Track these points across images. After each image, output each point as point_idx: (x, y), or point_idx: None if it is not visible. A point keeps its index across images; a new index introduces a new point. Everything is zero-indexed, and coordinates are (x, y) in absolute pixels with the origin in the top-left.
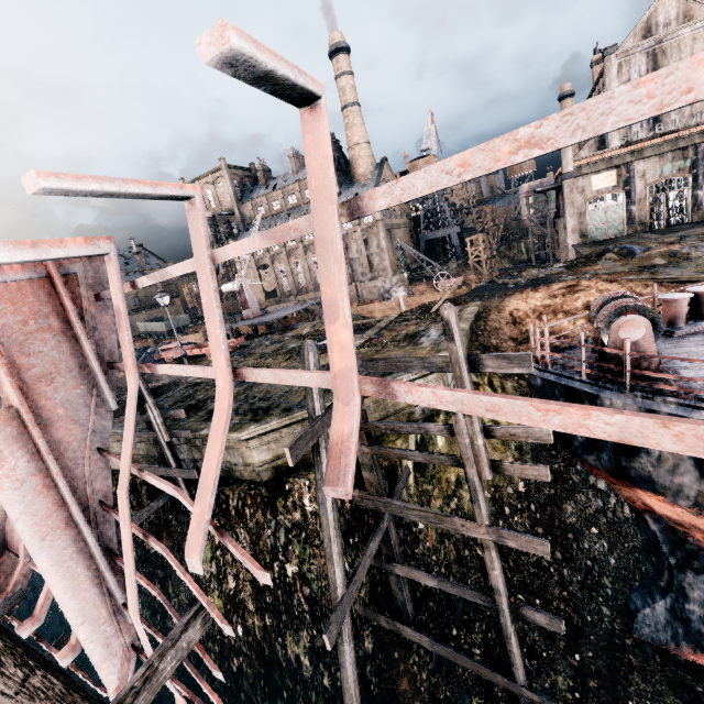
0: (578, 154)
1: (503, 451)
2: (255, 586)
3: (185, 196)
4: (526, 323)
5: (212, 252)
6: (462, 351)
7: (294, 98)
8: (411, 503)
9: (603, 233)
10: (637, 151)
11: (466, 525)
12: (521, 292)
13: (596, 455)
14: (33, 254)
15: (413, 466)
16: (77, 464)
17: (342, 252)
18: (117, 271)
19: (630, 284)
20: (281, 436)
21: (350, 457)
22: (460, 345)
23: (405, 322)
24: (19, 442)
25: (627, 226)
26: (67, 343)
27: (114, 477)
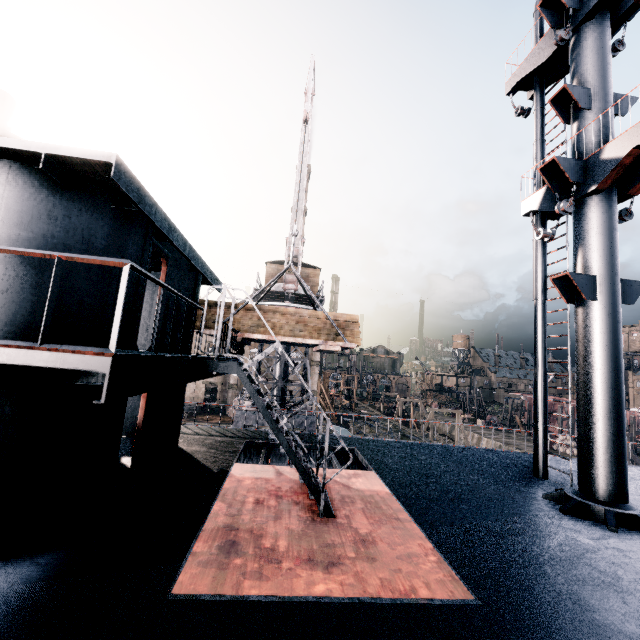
0: None
1: None
2: None
3: None
4: None
5: None
6: None
7: None
8: None
9: None
10: None
11: None
12: None
13: None
14: None
15: None
16: None
17: None
18: None
19: None
20: None
21: None
22: None
23: None
24: None
25: None
26: None
27: None
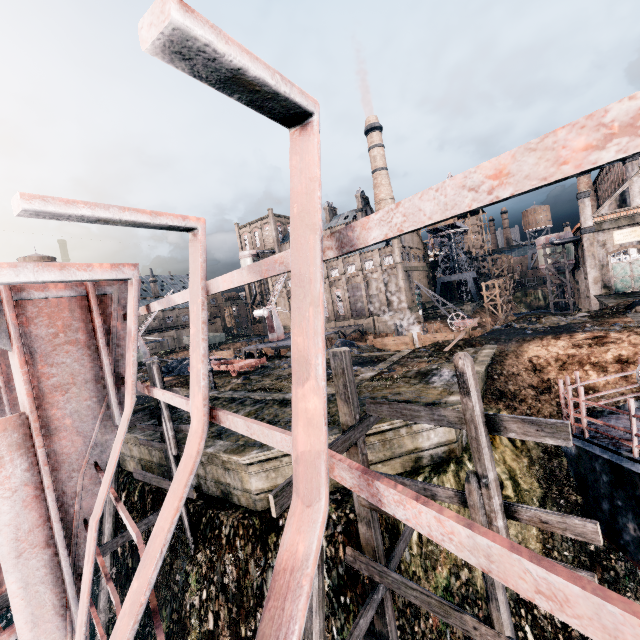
0: (597, 211)
1: None
2: (234, 633)
3: (187, 227)
4: (547, 372)
5: (207, 283)
6: (479, 408)
7: (279, 113)
8: (413, 565)
9: (629, 286)
10: None
11: (480, 629)
12: (541, 338)
13: None
14: (59, 275)
15: None
16: (71, 477)
17: (321, 293)
18: (135, 294)
19: None
20: (281, 464)
21: (299, 602)
22: (476, 401)
23: (417, 359)
24: (21, 449)
25: None
26: (89, 356)
27: (128, 481)
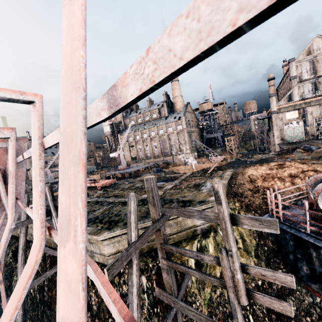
0: (278, 103)
1: (248, 258)
2: None
3: (25, 100)
4: (257, 182)
5: (42, 140)
6: (227, 212)
7: None
8: (193, 288)
9: (292, 139)
10: (307, 102)
11: None
12: (254, 165)
13: (319, 286)
14: None
15: (194, 264)
16: None
17: (82, 151)
18: (13, 148)
19: (313, 165)
20: (121, 239)
21: None
22: (225, 208)
23: (194, 177)
24: None
25: (305, 136)
26: None
27: None
